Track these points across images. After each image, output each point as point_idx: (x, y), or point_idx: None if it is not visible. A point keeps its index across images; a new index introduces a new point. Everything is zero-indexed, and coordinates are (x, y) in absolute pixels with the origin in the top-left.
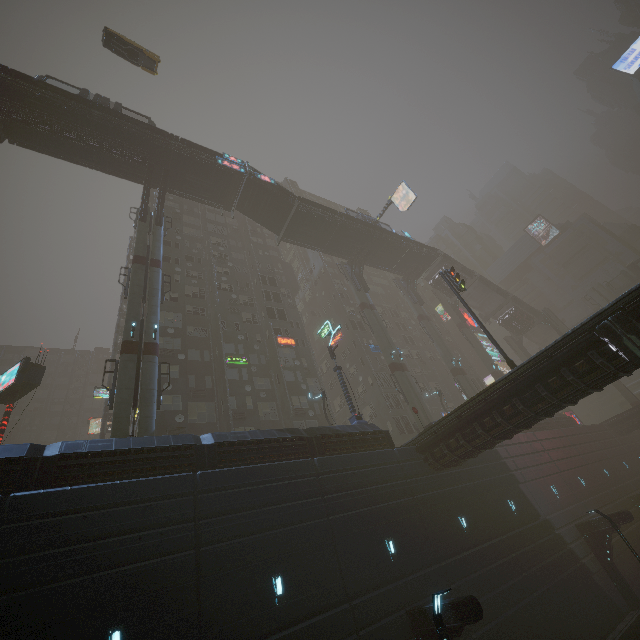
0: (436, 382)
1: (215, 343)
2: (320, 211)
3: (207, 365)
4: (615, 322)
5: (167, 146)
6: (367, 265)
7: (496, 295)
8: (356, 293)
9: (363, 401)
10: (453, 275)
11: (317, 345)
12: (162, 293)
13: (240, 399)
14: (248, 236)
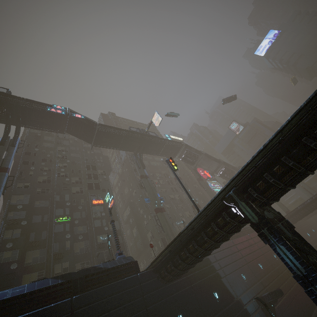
0: (189, 211)
1: (51, 209)
2: (112, 130)
3: (45, 224)
4: (234, 193)
5: (17, 103)
6: (146, 154)
7: (214, 162)
8: (138, 170)
9: (146, 229)
10: (171, 162)
11: (126, 197)
12: (4, 188)
13: (61, 244)
14: (82, 144)
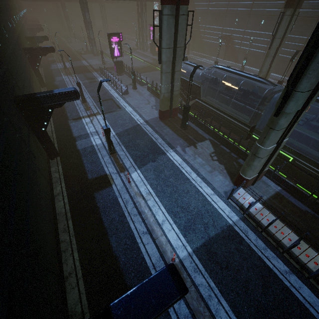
0: None
1: None
2: None
3: None
4: None
5: None
6: None
7: None
8: None
9: None
10: None
11: None
12: None
13: None
14: None
